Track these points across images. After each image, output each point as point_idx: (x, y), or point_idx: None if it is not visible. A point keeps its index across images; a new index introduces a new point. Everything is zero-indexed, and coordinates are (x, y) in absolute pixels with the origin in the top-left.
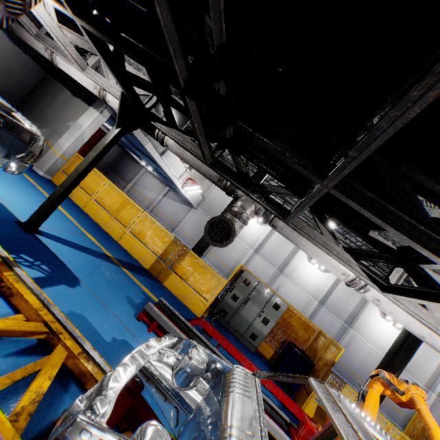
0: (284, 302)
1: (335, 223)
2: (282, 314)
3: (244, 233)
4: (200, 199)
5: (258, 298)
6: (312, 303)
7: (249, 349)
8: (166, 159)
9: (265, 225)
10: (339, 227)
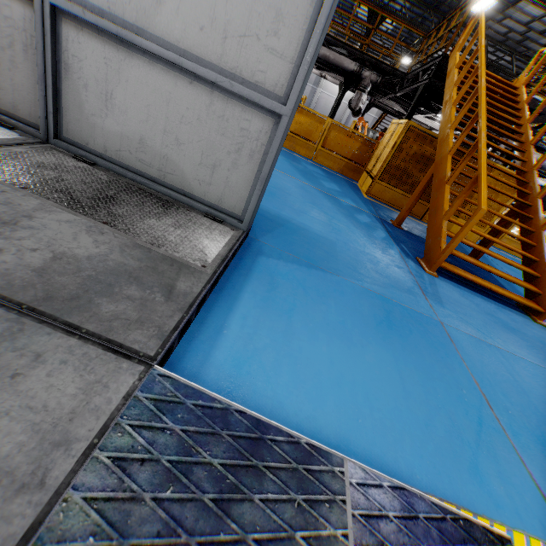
0: None
1: None
2: None
3: None
4: None
5: None
6: None
7: None
8: None
9: None
10: None
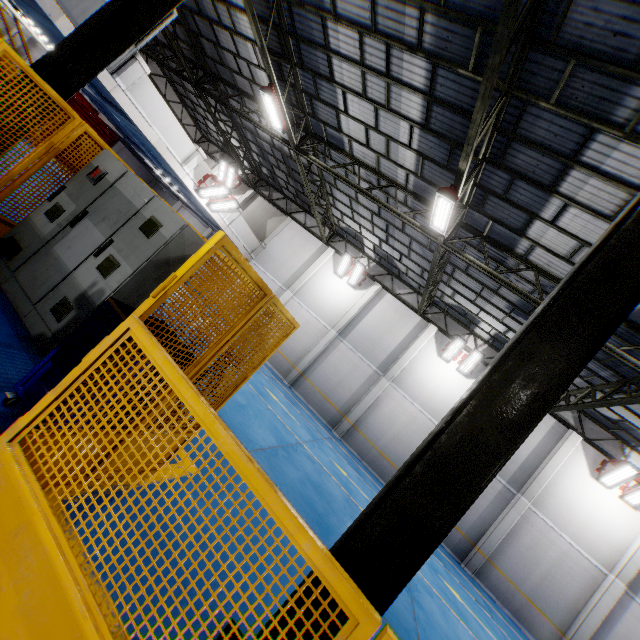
0: (176, 216)
1: (449, 195)
2: (159, 246)
3: (324, 302)
4: (254, 243)
5: (110, 211)
6: None
7: (38, 346)
8: (134, 96)
9: (362, 289)
10: (482, 252)
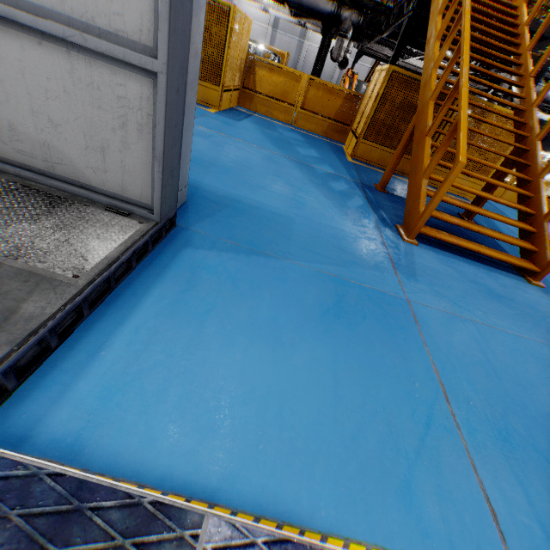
0: None
1: None
2: None
3: None
4: None
5: None
6: (267, 32)
7: None
8: None
9: None
10: None
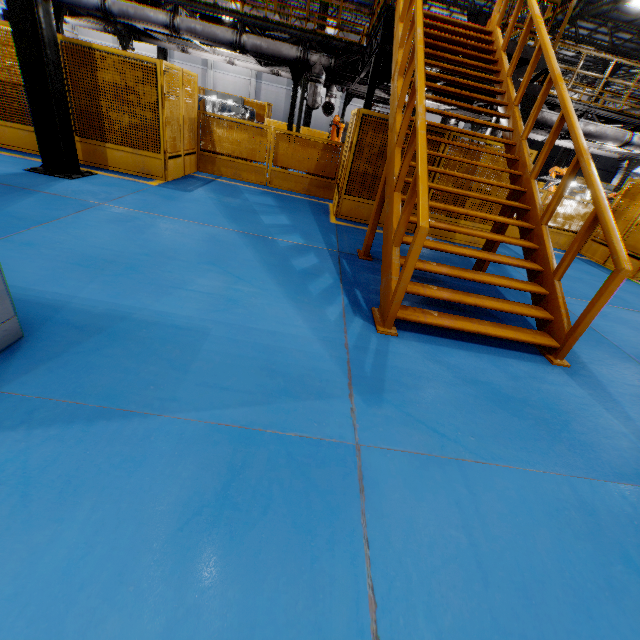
0: None
1: None
2: None
3: None
4: None
5: None
6: (250, 84)
7: None
8: None
9: None
10: None
